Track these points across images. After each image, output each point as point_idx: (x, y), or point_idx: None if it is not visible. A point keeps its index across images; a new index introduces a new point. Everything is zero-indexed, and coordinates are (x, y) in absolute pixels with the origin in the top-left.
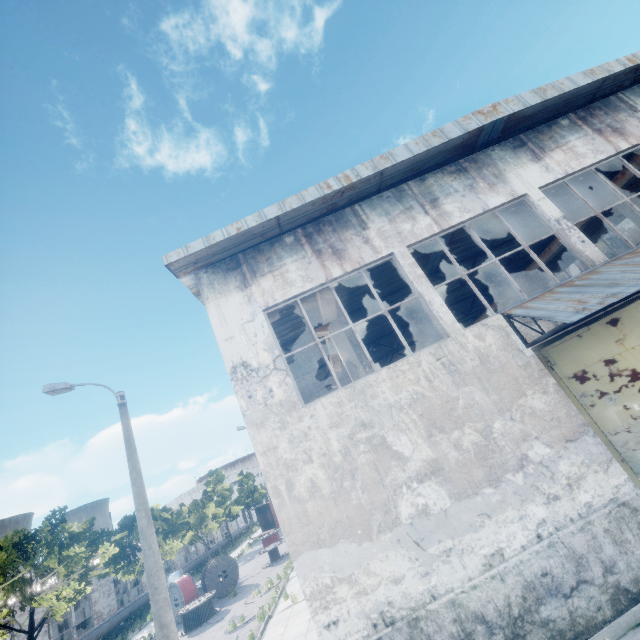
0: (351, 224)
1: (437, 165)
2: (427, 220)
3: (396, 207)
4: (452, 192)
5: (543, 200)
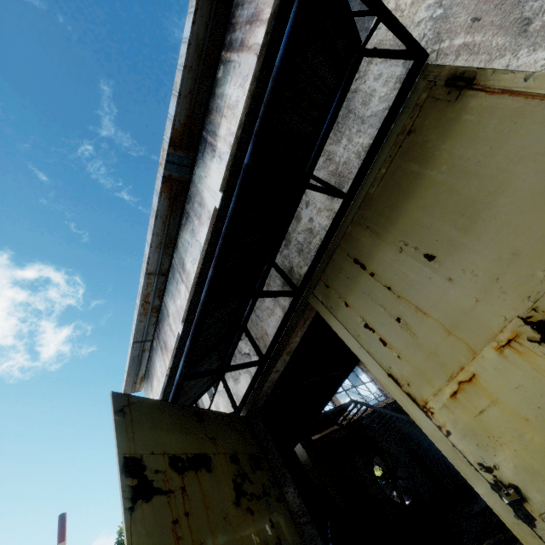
0: (165, 316)
1: (181, 222)
2: (183, 288)
3: (173, 286)
4: (187, 247)
5: None
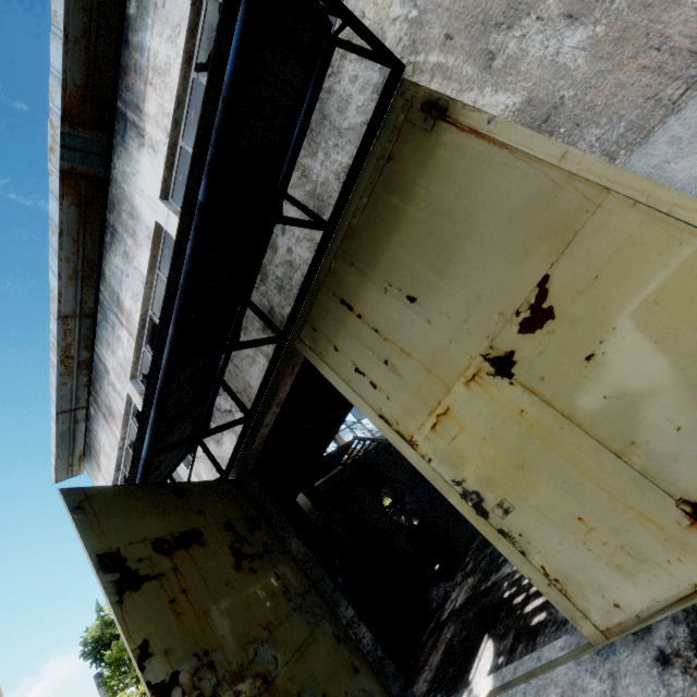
0: (102, 373)
1: (103, 240)
2: (125, 334)
3: (108, 331)
4: (121, 277)
5: (169, 220)
